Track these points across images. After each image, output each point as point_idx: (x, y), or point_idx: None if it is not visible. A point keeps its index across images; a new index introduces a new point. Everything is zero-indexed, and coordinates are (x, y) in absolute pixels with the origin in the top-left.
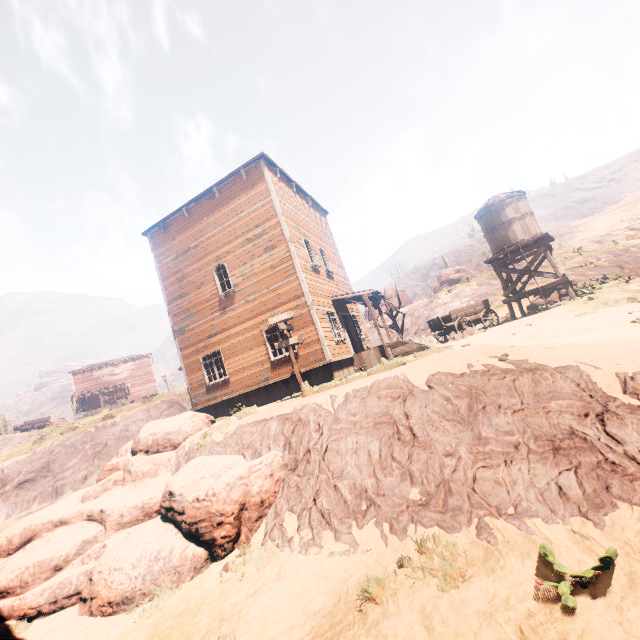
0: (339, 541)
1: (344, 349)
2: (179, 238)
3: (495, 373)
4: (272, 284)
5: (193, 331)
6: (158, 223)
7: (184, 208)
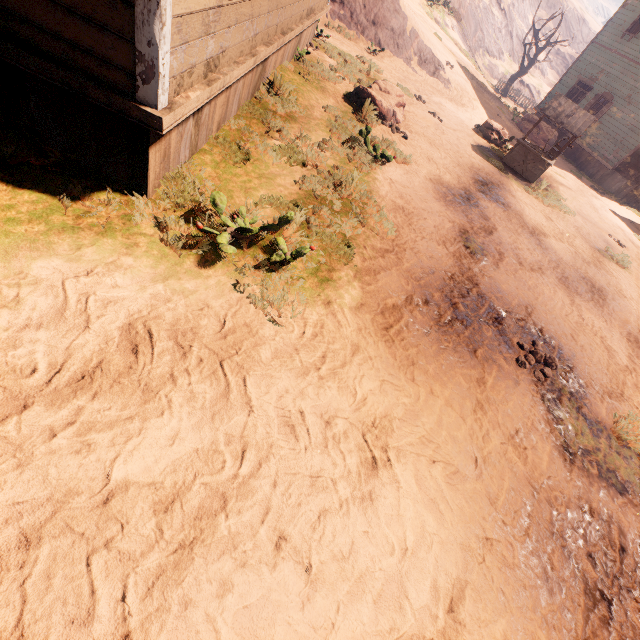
0: None
1: None
2: None
3: None
4: None
5: None
6: None
7: None
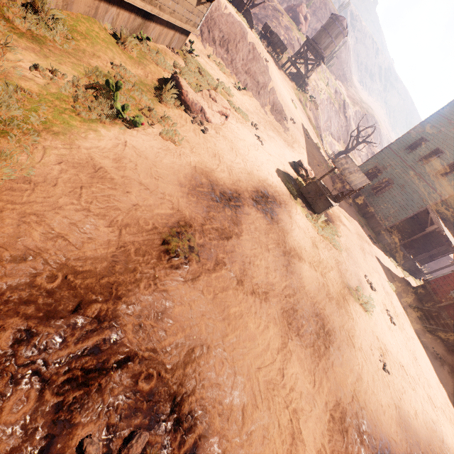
0: (202, 43)
1: None
2: None
3: (262, 61)
4: None
5: None
6: None
7: None
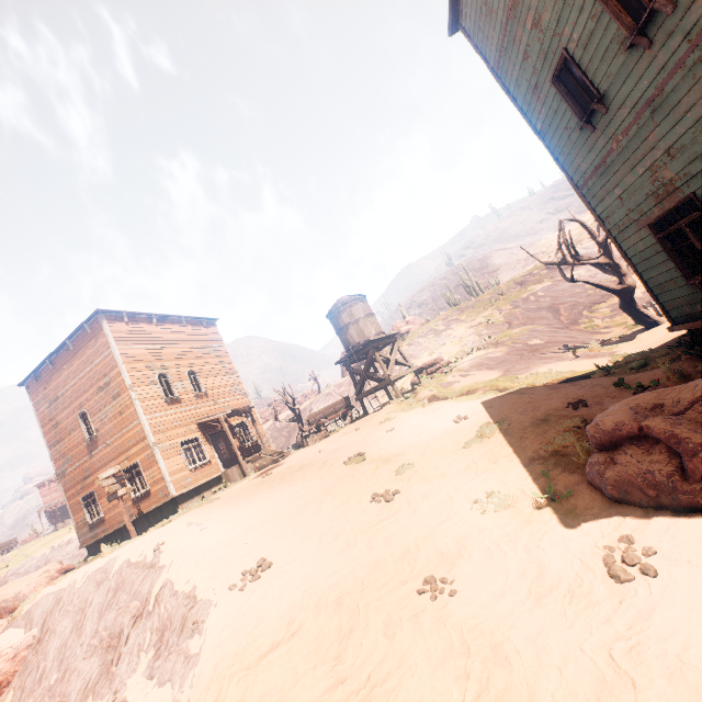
0: None
1: (207, 471)
2: (49, 387)
3: (140, 566)
4: (123, 428)
5: (72, 474)
6: (29, 375)
7: (47, 360)
